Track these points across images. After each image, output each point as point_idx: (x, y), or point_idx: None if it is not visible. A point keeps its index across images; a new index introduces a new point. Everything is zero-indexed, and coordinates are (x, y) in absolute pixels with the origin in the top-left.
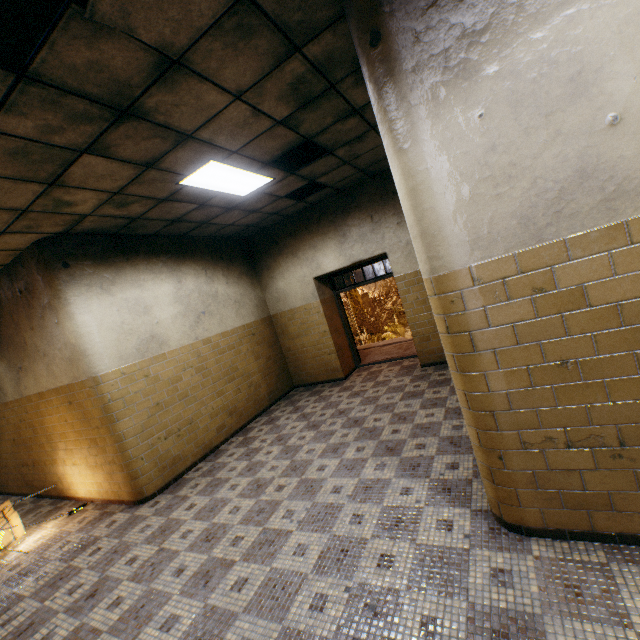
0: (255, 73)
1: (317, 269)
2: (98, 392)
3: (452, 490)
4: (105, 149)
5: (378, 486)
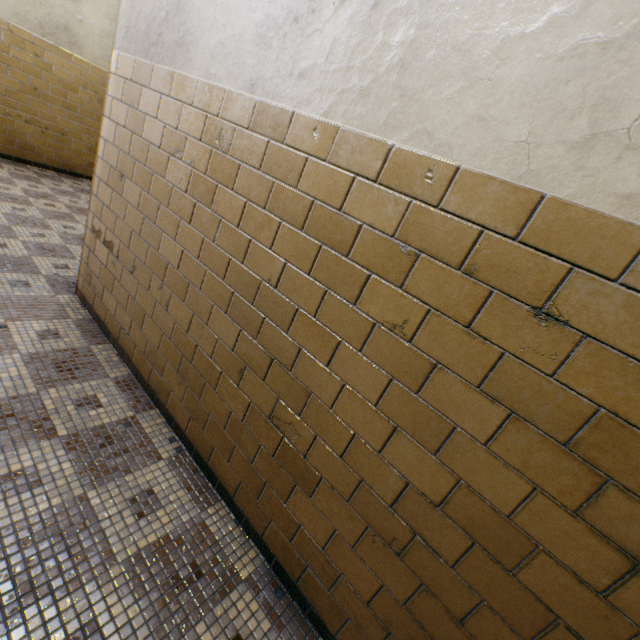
0: None
1: None
2: None
3: None
4: None
5: None
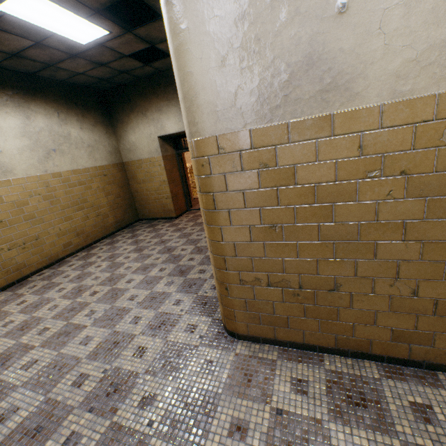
0: None
1: (161, 130)
2: None
3: (207, 304)
4: None
5: (161, 297)
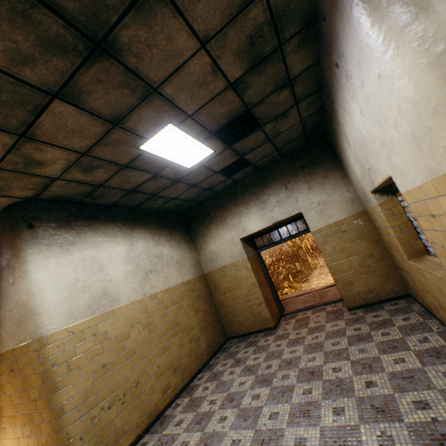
0: (223, 14)
1: (243, 231)
2: (41, 355)
3: None
4: (76, 95)
5: None
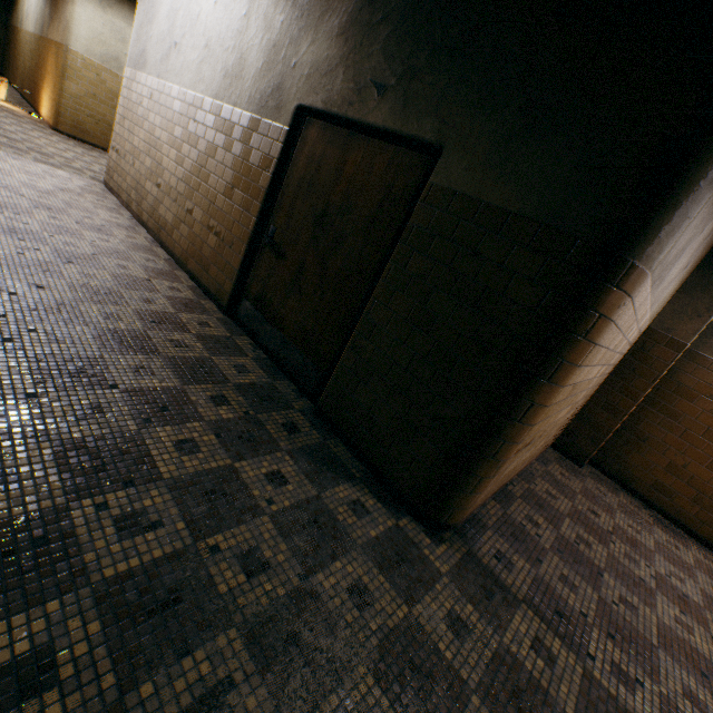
0: None
1: None
2: (66, 57)
3: None
4: None
5: None
